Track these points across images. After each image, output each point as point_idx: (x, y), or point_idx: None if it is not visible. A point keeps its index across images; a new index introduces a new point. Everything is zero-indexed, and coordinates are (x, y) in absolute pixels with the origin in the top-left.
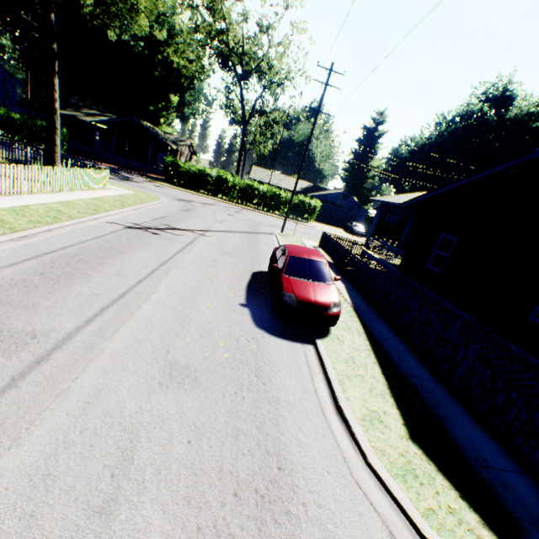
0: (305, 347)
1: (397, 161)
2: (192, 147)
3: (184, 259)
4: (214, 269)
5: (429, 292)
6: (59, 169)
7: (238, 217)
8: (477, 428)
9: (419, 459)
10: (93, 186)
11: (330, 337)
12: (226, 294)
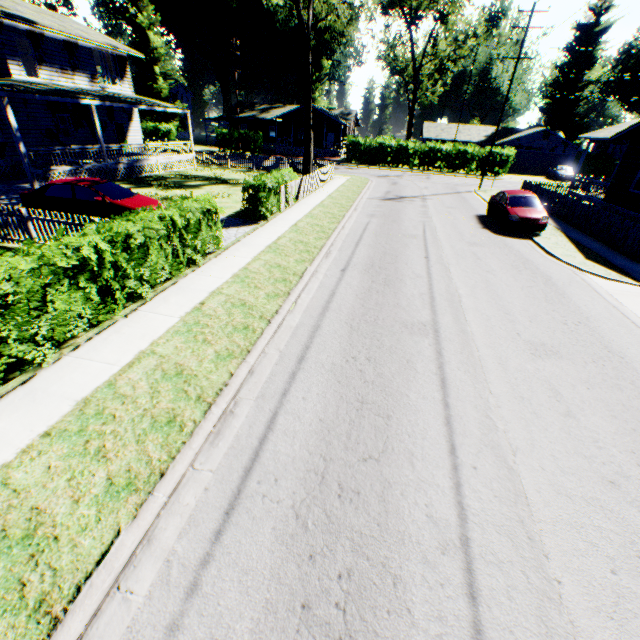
0: (525, 241)
1: (631, 63)
2: (355, 118)
3: (430, 212)
4: (451, 216)
5: (628, 212)
6: (322, 170)
7: (433, 183)
8: (630, 261)
9: (588, 262)
10: (329, 178)
11: (540, 237)
12: (468, 225)
